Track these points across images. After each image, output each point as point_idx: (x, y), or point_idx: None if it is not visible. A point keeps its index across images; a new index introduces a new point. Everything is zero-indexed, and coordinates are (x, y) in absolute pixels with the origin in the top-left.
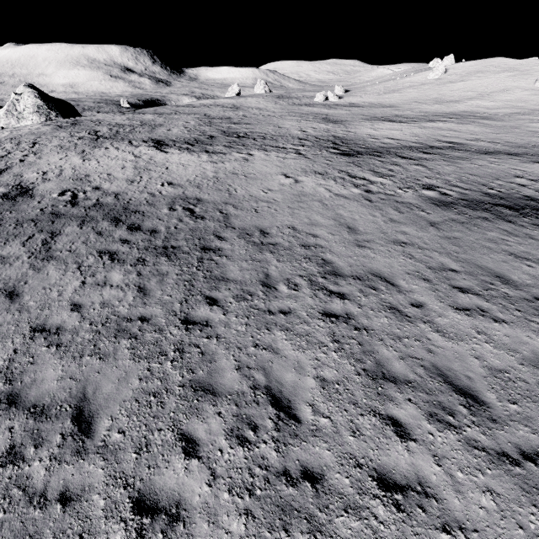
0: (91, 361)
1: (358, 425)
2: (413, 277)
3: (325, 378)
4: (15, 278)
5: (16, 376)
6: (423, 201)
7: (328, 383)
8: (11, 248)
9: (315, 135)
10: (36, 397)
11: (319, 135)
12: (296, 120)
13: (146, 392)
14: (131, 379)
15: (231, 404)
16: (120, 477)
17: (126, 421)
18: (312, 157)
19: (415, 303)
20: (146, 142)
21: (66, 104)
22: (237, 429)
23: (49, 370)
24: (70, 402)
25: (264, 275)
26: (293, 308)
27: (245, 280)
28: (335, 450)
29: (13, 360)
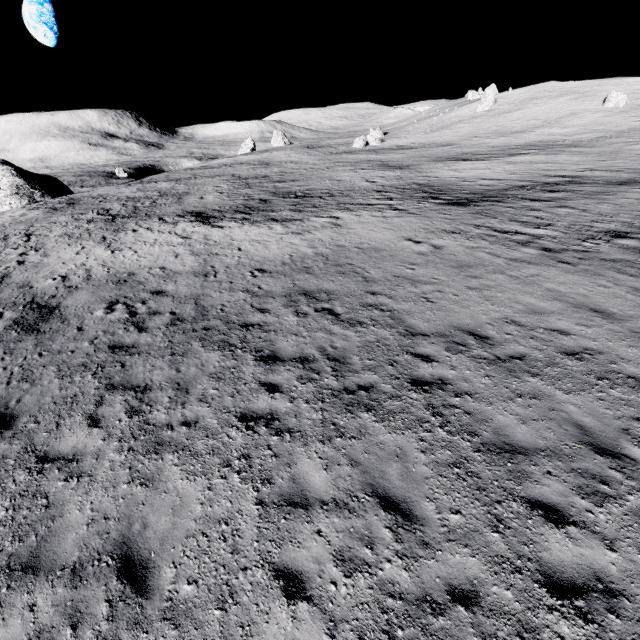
0: None
1: None
2: None
3: None
4: (115, 513)
5: None
6: (638, 255)
7: None
8: (73, 433)
9: (391, 184)
10: None
11: (396, 184)
12: (351, 170)
13: None
14: None
15: None
16: None
17: None
18: (417, 211)
19: None
20: (184, 217)
21: (52, 181)
22: None
23: None
24: None
25: (575, 428)
26: None
27: (556, 446)
28: None
29: None
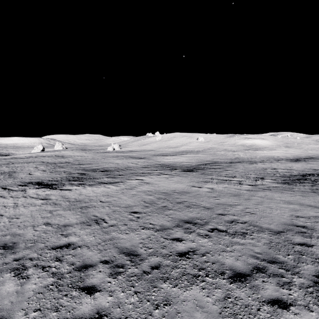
0: None
1: None
2: None
3: None
4: None
5: None
6: (279, 184)
7: None
8: None
9: (146, 164)
10: None
11: (149, 164)
12: (118, 159)
13: None
14: None
15: None
16: None
17: None
18: (177, 174)
19: None
20: (27, 185)
21: None
22: None
23: None
24: None
25: None
26: None
27: None
28: None
29: None
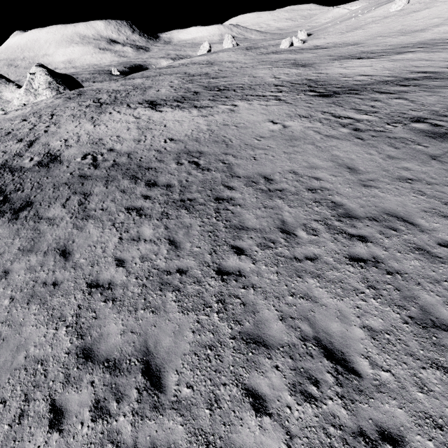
0: (145, 315)
1: (423, 380)
2: (431, 215)
3: (372, 327)
4: (64, 237)
5: (85, 330)
6: (416, 135)
7: (376, 333)
8: (54, 210)
9: (289, 80)
10: (106, 352)
11: (293, 79)
12: (268, 68)
13: (201, 345)
14: (185, 332)
15: (285, 357)
16: (199, 435)
17: (191, 375)
18: (292, 101)
19: (442, 243)
20: (142, 104)
21: (70, 78)
22: (299, 384)
23: (111, 325)
24: (136, 356)
25: (280, 222)
26: (318, 254)
27: (264, 228)
28: (407, 409)
29: (79, 315)
